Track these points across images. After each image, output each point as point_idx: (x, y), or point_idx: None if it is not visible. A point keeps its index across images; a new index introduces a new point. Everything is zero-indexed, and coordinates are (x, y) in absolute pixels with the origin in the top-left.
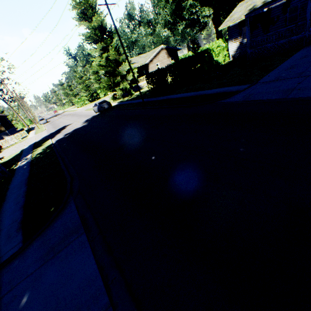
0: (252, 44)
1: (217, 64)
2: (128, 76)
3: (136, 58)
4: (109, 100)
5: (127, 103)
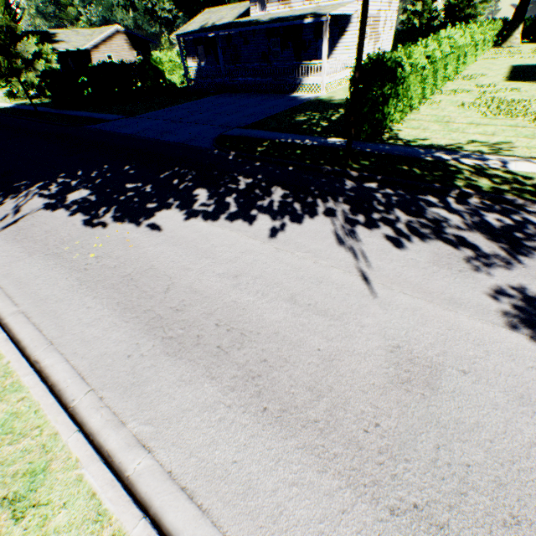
0: (210, 73)
1: (176, 86)
2: (38, 63)
3: (70, 32)
4: (3, 97)
5: (23, 109)
